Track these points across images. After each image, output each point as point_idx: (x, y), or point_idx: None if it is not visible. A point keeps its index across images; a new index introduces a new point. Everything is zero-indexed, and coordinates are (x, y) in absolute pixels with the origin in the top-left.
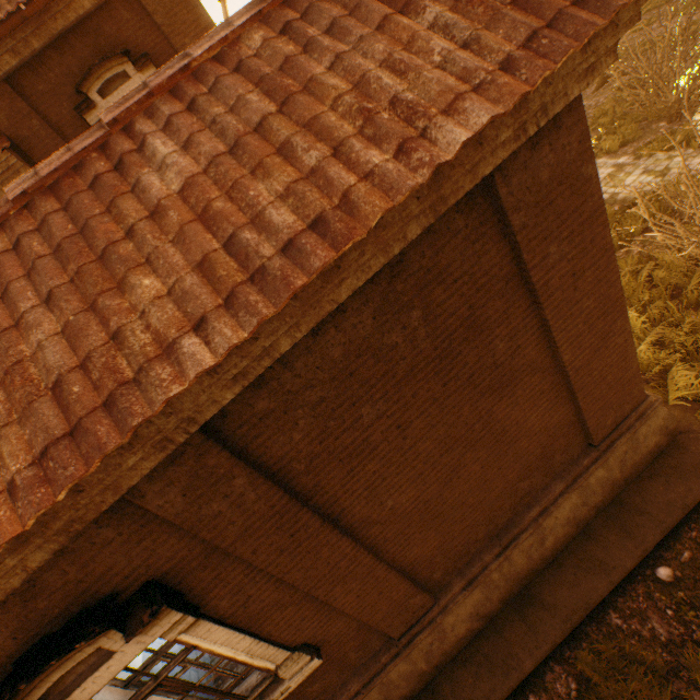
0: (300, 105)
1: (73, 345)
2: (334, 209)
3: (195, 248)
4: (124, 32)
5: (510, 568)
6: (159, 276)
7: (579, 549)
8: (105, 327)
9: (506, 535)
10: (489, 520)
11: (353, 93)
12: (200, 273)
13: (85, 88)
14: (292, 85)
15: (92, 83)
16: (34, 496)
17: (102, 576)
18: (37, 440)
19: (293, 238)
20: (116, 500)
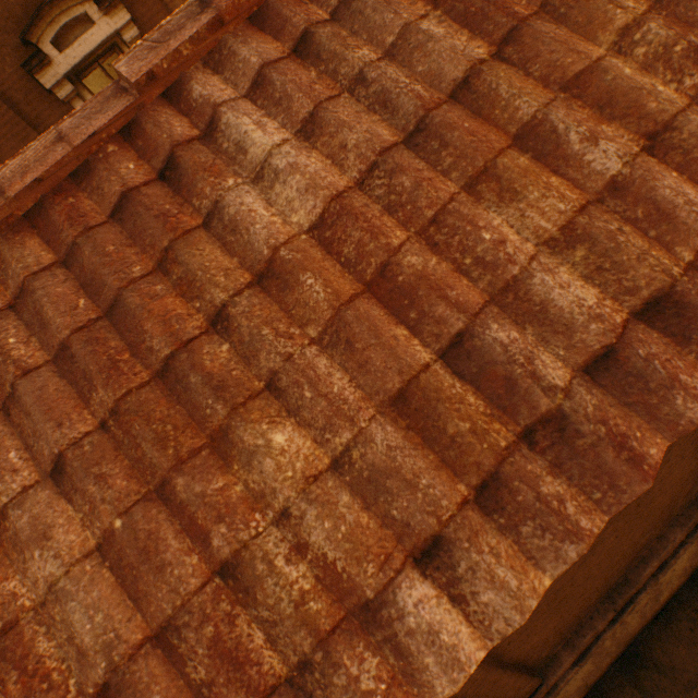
0: (549, 42)
1: (129, 586)
2: (687, 273)
3: (378, 362)
4: None
5: (622, 631)
6: (302, 423)
7: (691, 598)
8: (197, 544)
9: (621, 597)
10: (604, 583)
11: (656, 16)
12: (399, 420)
13: (34, 36)
14: (512, 2)
15: (43, 30)
16: None
17: None
18: None
19: (618, 346)
20: None
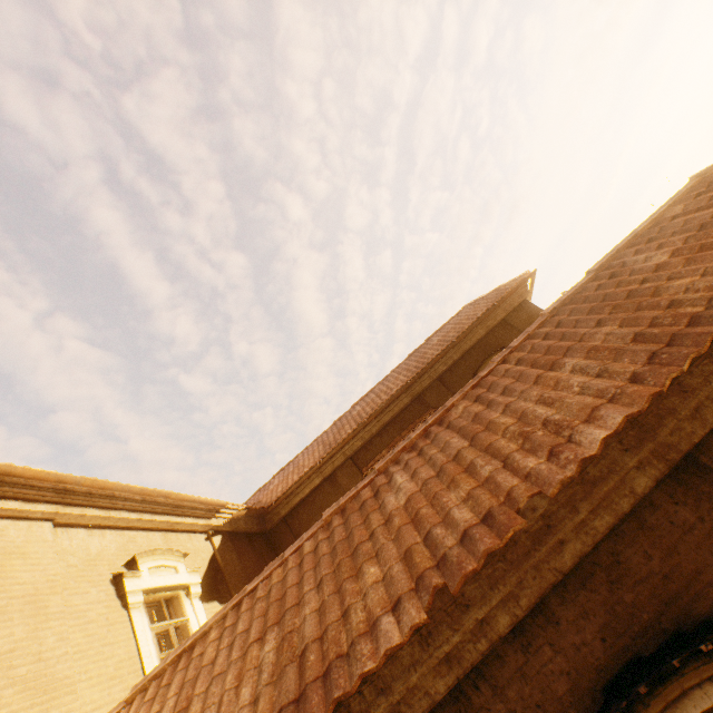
0: None
1: (633, 324)
2: None
3: (707, 256)
4: (499, 340)
5: None
6: (684, 278)
7: None
8: (655, 309)
9: None
10: None
11: None
12: None
13: (478, 372)
14: None
15: (482, 369)
16: (659, 371)
17: (689, 581)
18: (638, 356)
19: None
20: (703, 434)
